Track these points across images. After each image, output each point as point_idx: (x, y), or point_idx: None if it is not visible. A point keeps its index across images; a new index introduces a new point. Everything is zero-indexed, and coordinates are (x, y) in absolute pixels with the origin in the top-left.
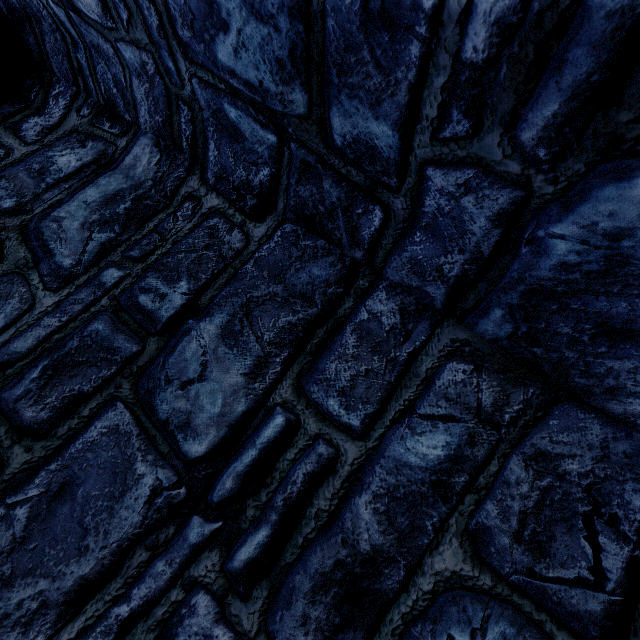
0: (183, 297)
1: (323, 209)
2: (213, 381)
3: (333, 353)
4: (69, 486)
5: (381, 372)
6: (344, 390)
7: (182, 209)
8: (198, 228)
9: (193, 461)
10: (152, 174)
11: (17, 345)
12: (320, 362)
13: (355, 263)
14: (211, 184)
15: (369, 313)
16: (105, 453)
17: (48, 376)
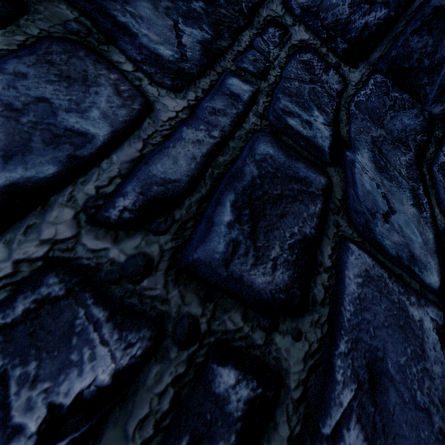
0: (326, 127)
1: (427, 63)
2: (400, 212)
3: (440, 187)
4: (376, 365)
5: None
6: None
7: (267, 33)
8: (292, 59)
9: (439, 292)
10: None
11: (163, 168)
12: (440, 194)
13: (431, 117)
14: (297, 15)
15: None
16: (379, 307)
17: (248, 217)
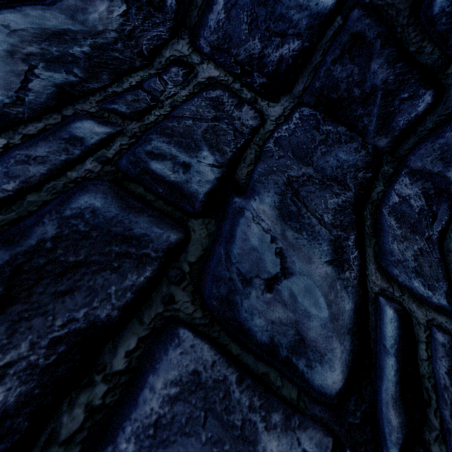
0: (214, 169)
1: (358, 92)
2: (301, 274)
3: (388, 234)
4: None
5: (428, 250)
6: (417, 270)
7: (168, 73)
8: (196, 97)
9: (337, 400)
10: (116, 25)
11: None
12: (384, 244)
13: (377, 150)
14: (206, 53)
15: (399, 196)
16: (193, 440)
17: None
